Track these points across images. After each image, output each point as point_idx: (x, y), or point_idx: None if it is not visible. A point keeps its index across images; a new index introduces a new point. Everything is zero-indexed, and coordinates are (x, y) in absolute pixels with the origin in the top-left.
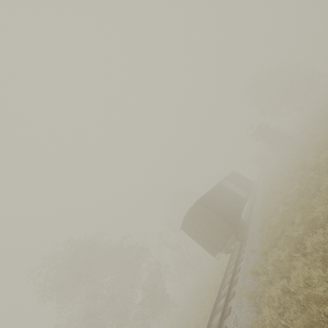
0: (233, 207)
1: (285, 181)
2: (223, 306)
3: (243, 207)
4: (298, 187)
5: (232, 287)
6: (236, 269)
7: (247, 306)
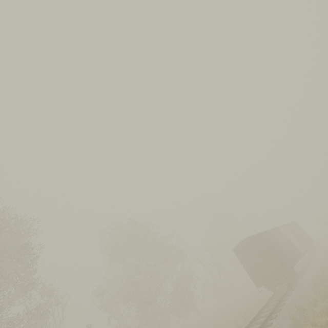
0: (289, 255)
1: None
2: (265, 320)
3: (298, 259)
4: None
5: (274, 313)
6: (280, 304)
7: (289, 325)
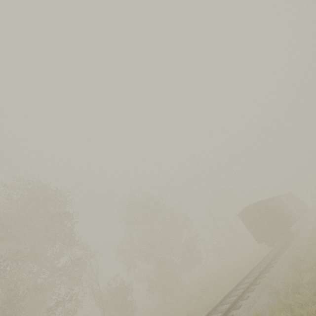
0: (287, 218)
1: None
2: (267, 264)
3: (295, 222)
4: None
5: (274, 260)
6: (279, 254)
7: (288, 265)
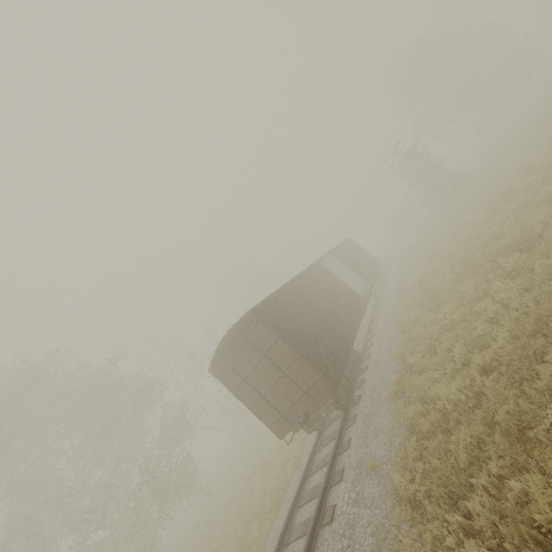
0: (339, 324)
1: (461, 271)
2: None
3: (359, 320)
4: (511, 297)
5: None
6: (324, 508)
7: None
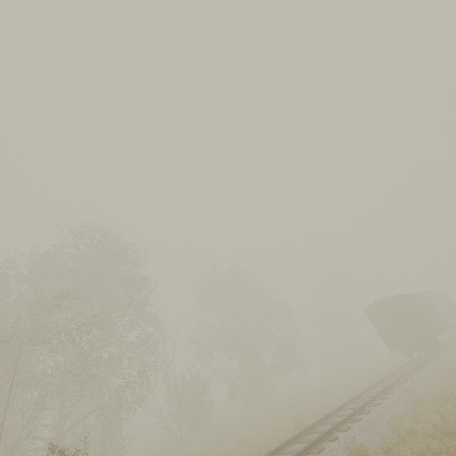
0: (434, 323)
1: None
2: (404, 374)
3: (445, 330)
4: None
5: (413, 372)
6: (419, 366)
7: (433, 378)
